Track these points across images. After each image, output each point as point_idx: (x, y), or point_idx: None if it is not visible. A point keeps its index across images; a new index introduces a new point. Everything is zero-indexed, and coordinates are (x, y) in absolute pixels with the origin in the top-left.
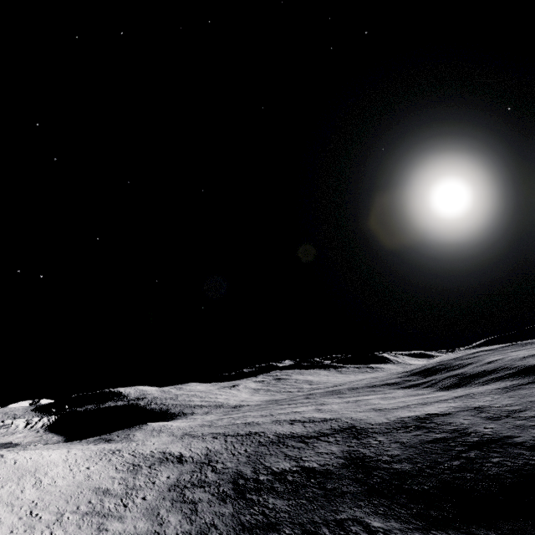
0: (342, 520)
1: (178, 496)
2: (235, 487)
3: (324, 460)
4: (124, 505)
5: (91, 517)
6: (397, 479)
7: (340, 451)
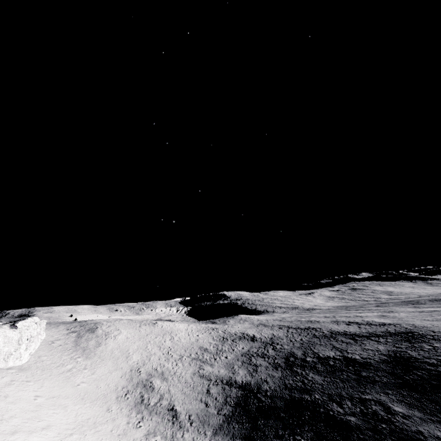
0: (366, 399)
1: (247, 360)
2: (286, 362)
3: (367, 354)
4: (214, 358)
5: (196, 361)
6: (437, 380)
7: (386, 350)
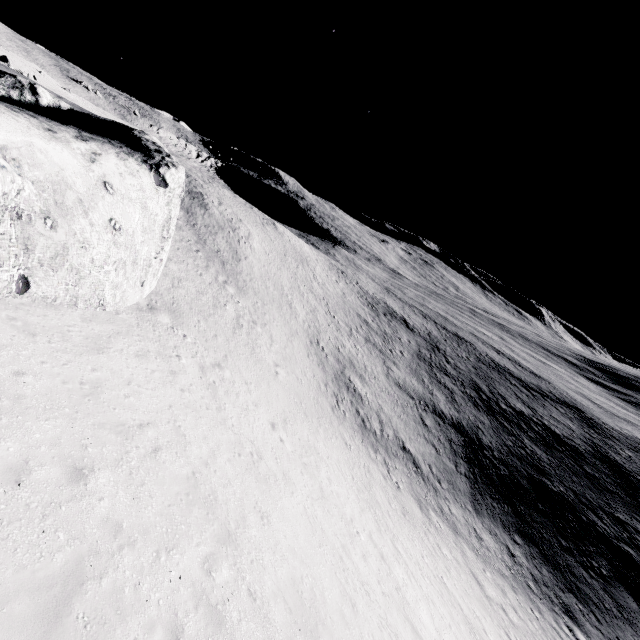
0: (621, 520)
1: (430, 371)
2: (480, 399)
3: (566, 432)
4: (390, 350)
5: (372, 347)
6: None
7: (581, 434)
